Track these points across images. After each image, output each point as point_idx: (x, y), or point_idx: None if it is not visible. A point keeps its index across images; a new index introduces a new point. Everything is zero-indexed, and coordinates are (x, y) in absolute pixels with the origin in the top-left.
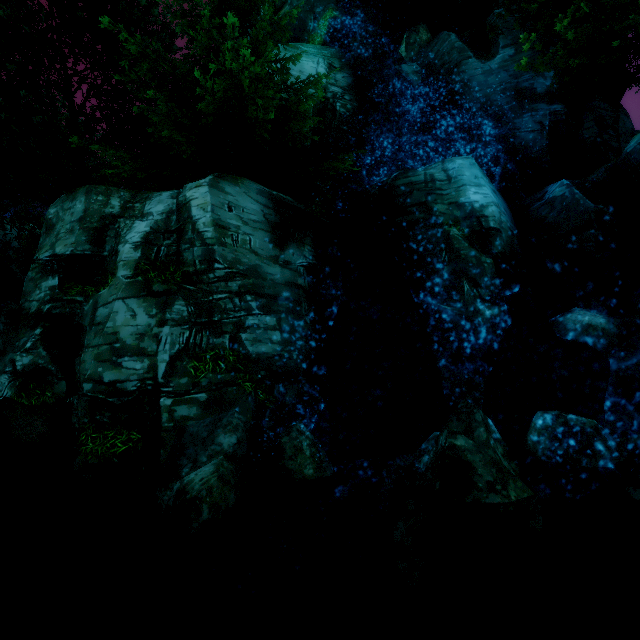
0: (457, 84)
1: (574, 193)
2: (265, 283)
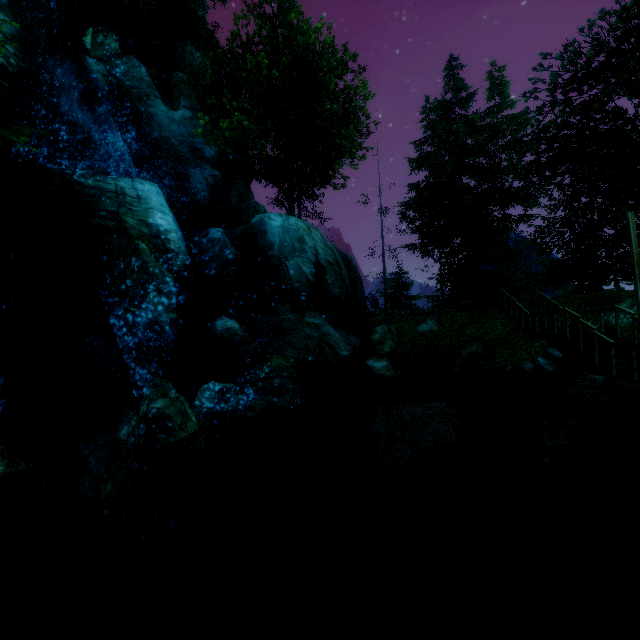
0: (145, 113)
1: (226, 239)
2: None
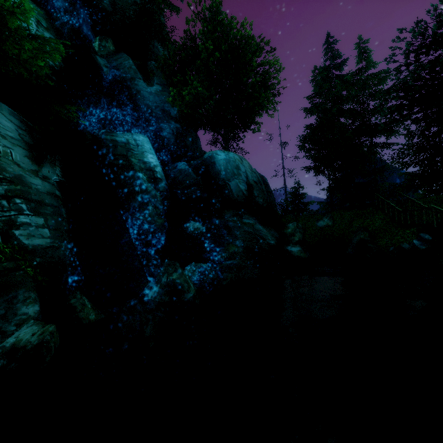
0: (133, 89)
1: (189, 169)
2: (31, 191)
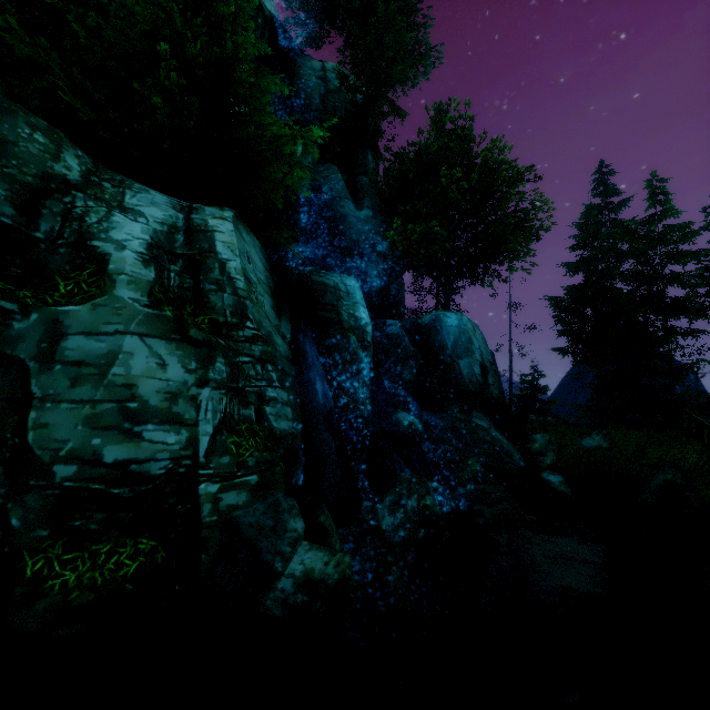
0: (338, 212)
1: (403, 333)
2: (277, 354)
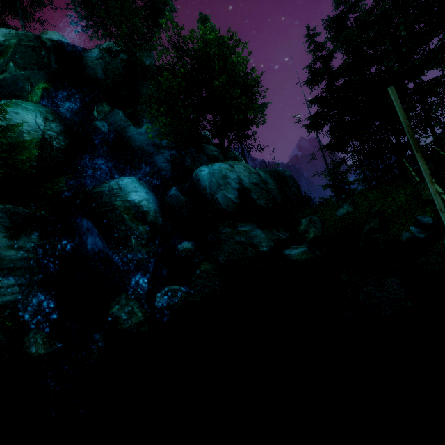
0: (126, 137)
1: (178, 193)
2: (5, 262)
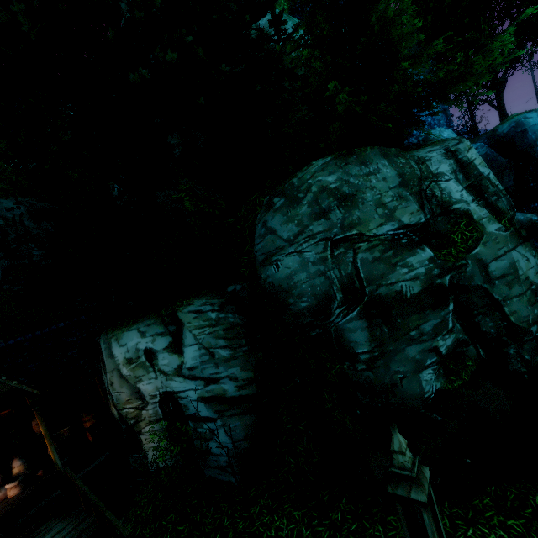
0: None
1: (491, 151)
2: None
